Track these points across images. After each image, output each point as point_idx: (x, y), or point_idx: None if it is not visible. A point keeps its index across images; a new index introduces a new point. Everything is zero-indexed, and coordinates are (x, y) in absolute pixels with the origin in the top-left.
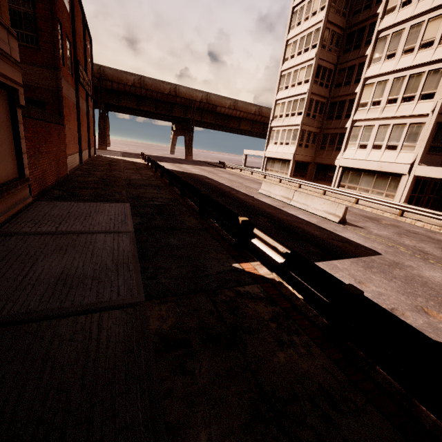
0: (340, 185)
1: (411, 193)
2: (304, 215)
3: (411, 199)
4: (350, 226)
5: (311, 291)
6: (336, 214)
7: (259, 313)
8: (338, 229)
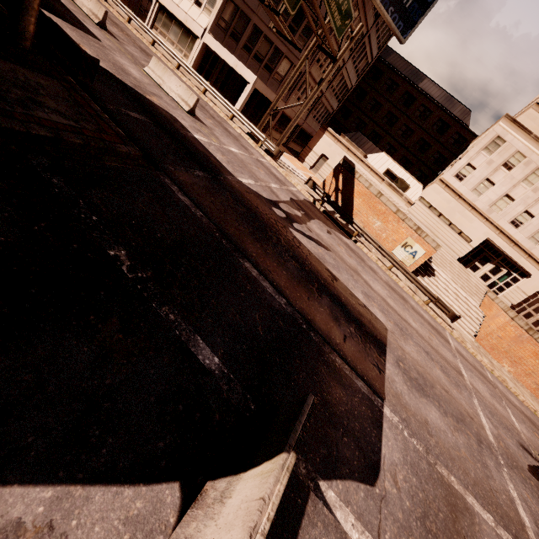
0: (154, 26)
1: (202, 62)
2: (66, 0)
3: (202, 69)
4: (109, 34)
5: None
6: (98, 16)
7: None
8: (88, 23)
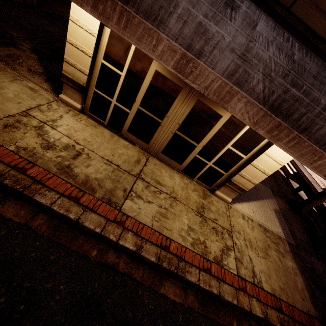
0: None
1: None
2: (307, 175)
3: None
4: None
5: (293, 186)
6: (325, 185)
7: (279, 177)
8: (319, 189)
